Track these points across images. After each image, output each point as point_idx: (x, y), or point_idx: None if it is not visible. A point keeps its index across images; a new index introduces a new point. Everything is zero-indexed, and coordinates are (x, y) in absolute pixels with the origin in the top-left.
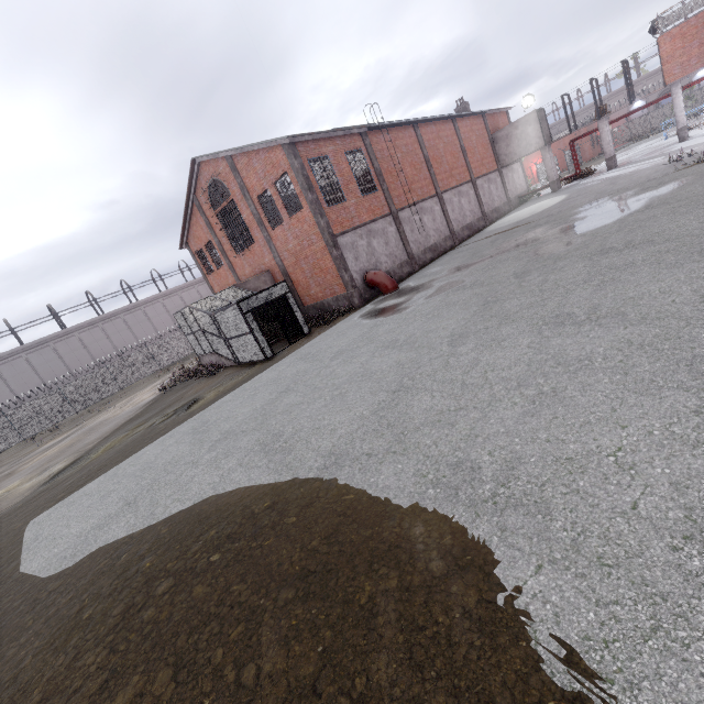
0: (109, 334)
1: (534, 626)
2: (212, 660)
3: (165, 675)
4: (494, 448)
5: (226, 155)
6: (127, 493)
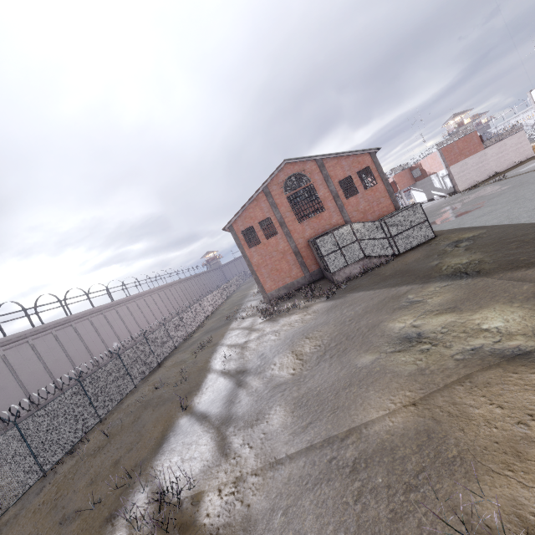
0: (39, 353)
1: None
2: None
3: None
4: None
5: (319, 158)
6: None
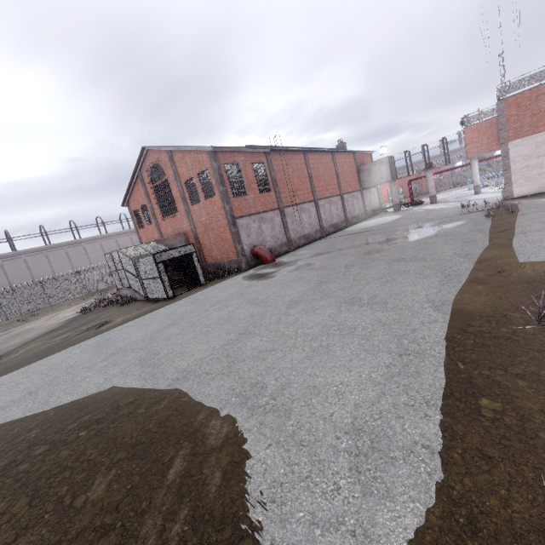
0: (51, 261)
1: (252, 475)
2: (59, 493)
3: (23, 502)
4: (280, 376)
5: (167, 149)
6: (31, 385)
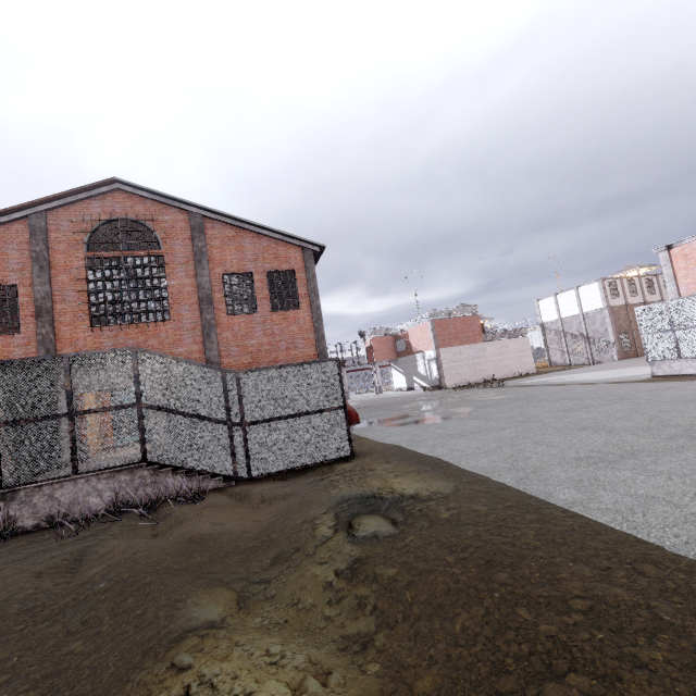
0: None
1: None
2: None
3: None
4: None
5: (198, 212)
6: None
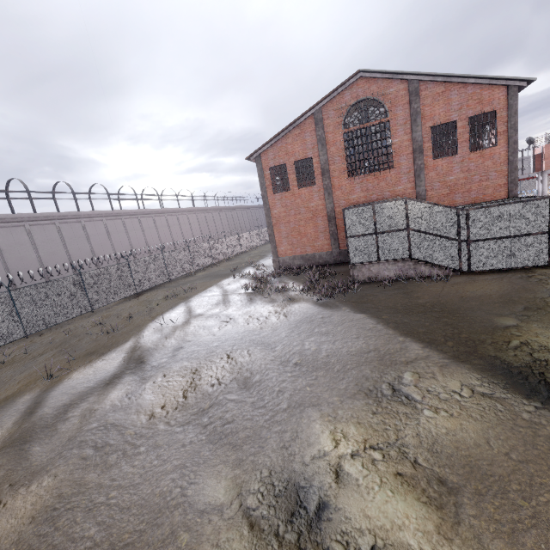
0: (35, 240)
1: None
2: None
3: None
4: None
5: (415, 78)
6: None
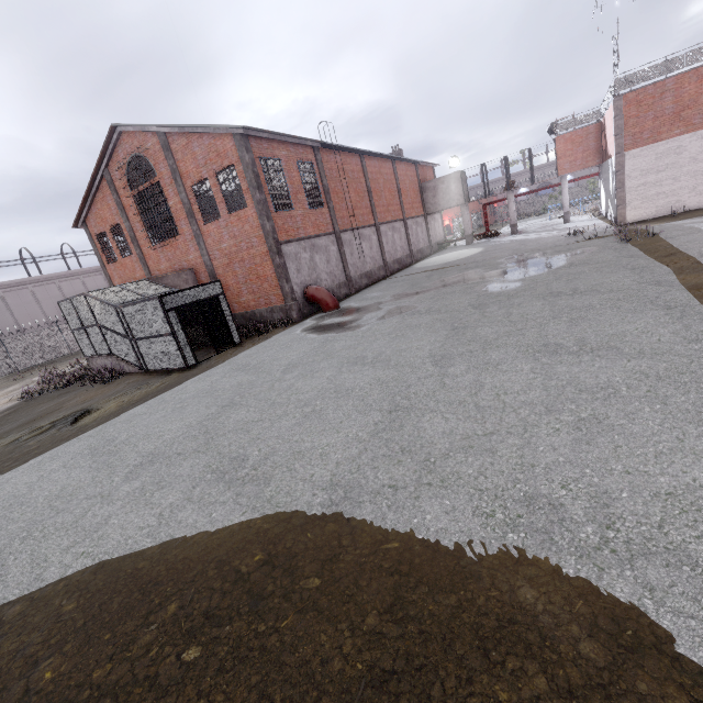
0: None
1: None
2: None
3: None
4: (565, 480)
5: (159, 130)
6: None
